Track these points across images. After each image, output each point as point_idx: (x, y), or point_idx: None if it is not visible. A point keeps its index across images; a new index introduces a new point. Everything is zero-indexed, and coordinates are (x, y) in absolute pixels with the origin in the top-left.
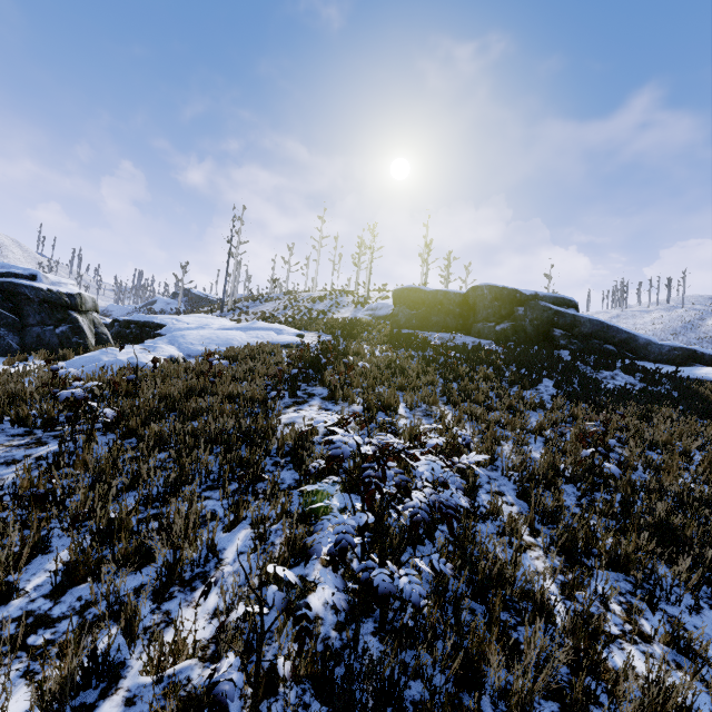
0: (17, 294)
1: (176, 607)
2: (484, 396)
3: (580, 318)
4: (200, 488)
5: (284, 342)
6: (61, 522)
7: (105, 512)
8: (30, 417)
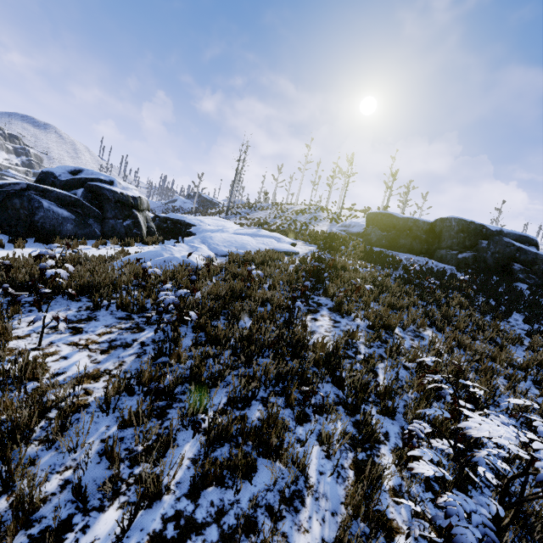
0: (101, 194)
1: (289, 530)
2: (465, 325)
3: (541, 257)
4: (266, 393)
5: (283, 249)
6: (182, 420)
7: (206, 410)
8: (130, 305)
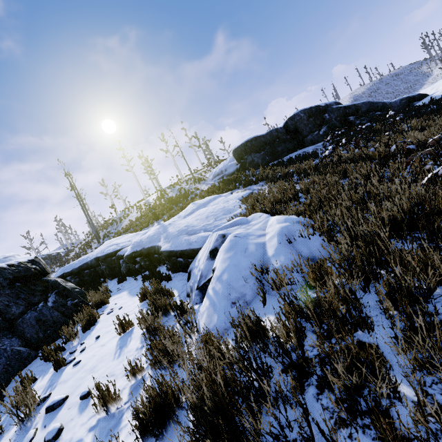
0: None
1: None
2: None
3: (358, 104)
4: None
5: (244, 195)
6: None
7: None
8: None
